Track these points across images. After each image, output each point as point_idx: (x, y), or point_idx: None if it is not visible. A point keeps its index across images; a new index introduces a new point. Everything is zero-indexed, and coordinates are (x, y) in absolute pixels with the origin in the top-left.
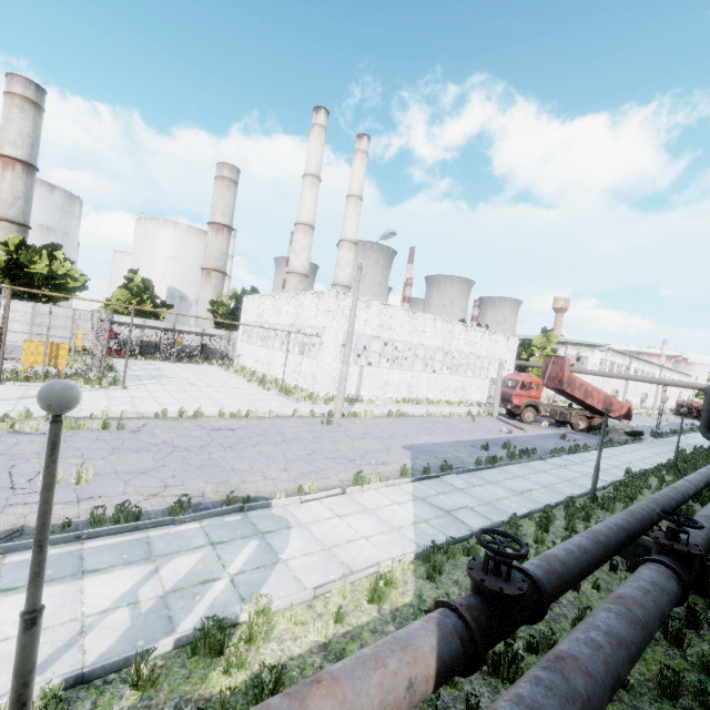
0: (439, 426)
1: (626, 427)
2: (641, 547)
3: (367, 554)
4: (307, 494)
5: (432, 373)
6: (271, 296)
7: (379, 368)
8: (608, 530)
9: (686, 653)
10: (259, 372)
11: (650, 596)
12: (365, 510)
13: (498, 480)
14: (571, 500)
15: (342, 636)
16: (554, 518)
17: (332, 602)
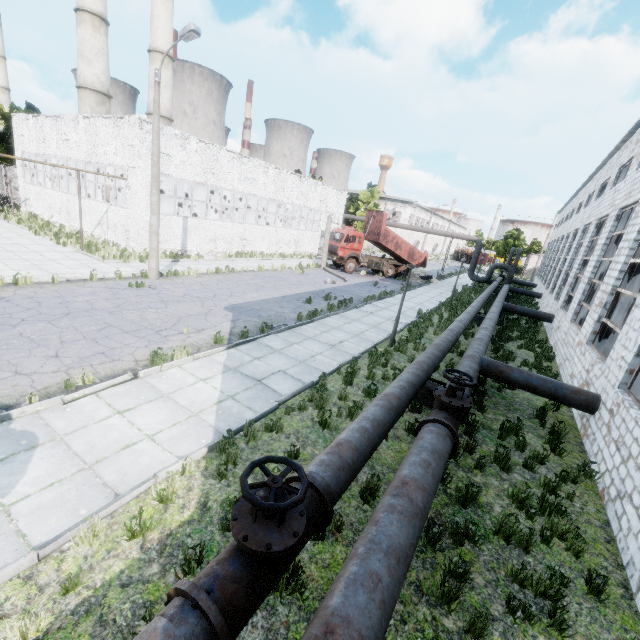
0: (269, 281)
1: (421, 273)
2: (424, 389)
3: (146, 462)
4: (81, 388)
5: (265, 226)
6: (50, 118)
7: (207, 220)
8: (401, 391)
9: (447, 487)
10: (56, 222)
11: (430, 470)
12: (159, 397)
13: (316, 335)
14: (375, 349)
15: (71, 613)
16: (359, 369)
17: (70, 558)
